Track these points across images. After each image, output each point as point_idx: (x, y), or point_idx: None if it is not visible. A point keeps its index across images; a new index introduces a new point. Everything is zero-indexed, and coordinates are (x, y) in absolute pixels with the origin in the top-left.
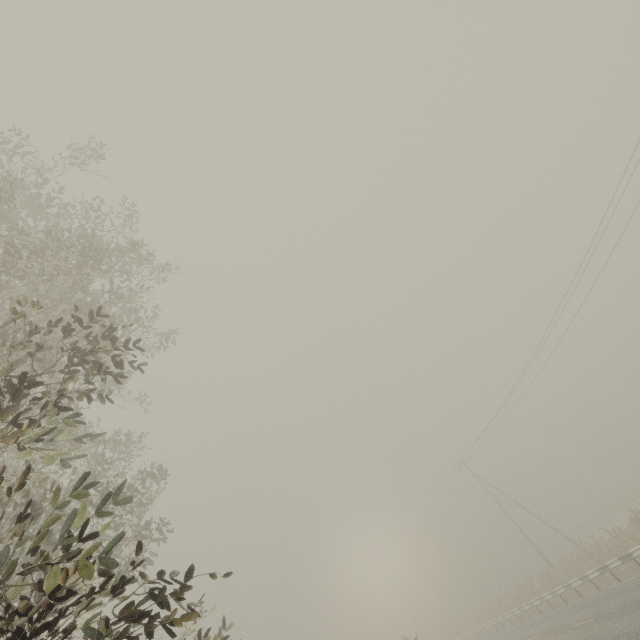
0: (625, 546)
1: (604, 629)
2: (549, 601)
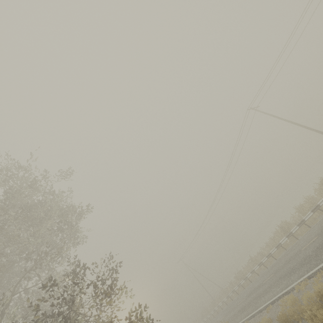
0: (233, 287)
1: (227, 318)
2: (213, 314)
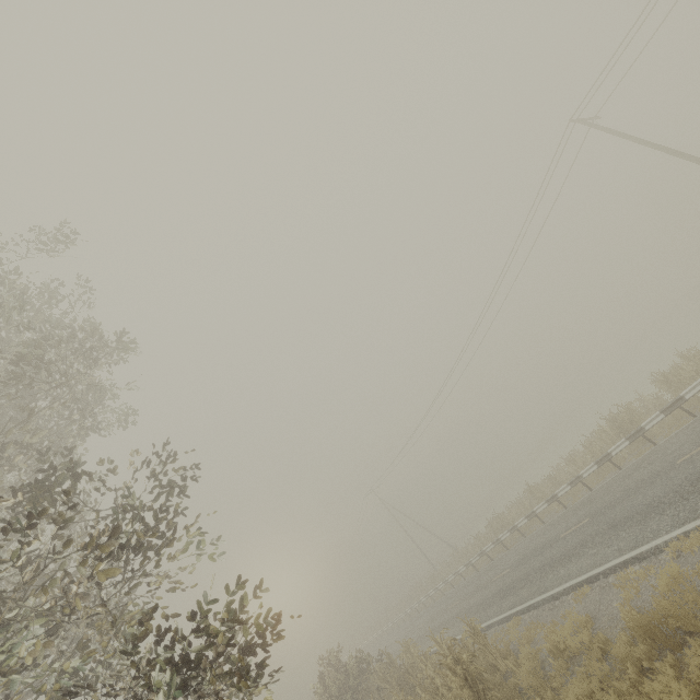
0: (482, 545)
1: (465, 605)
2: (432, 596)
